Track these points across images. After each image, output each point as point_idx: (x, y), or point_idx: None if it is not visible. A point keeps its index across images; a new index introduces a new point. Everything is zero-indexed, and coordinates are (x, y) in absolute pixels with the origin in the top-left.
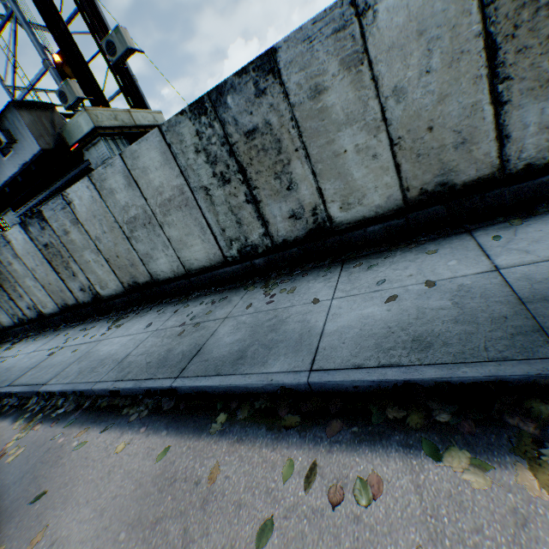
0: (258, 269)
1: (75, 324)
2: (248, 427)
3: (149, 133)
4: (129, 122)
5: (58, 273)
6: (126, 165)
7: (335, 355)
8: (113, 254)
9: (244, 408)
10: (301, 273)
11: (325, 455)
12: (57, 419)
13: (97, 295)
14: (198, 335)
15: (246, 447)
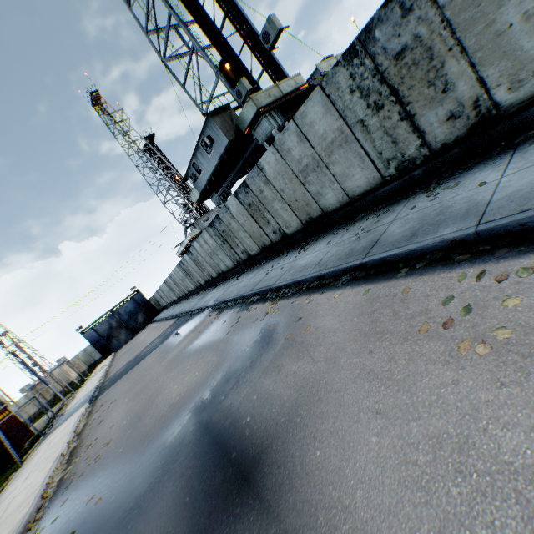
0: (417, 180)
1: (272, 259)
2: (426, 269)
3: (312, 93)
4: (278, 95)
5: (258, 223)
6: (297, 126)
7: (501, 210)
8: (293, 199)
9: (420, 262)
10: (464, 170)
11: (492, 266)
12: (289, 297)
13: (284, 234)
14: (372, 236)
15: (427, 276)
